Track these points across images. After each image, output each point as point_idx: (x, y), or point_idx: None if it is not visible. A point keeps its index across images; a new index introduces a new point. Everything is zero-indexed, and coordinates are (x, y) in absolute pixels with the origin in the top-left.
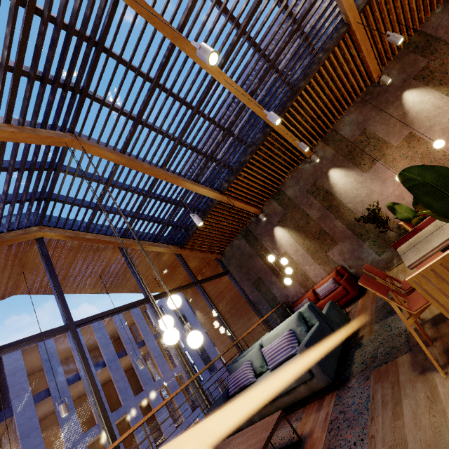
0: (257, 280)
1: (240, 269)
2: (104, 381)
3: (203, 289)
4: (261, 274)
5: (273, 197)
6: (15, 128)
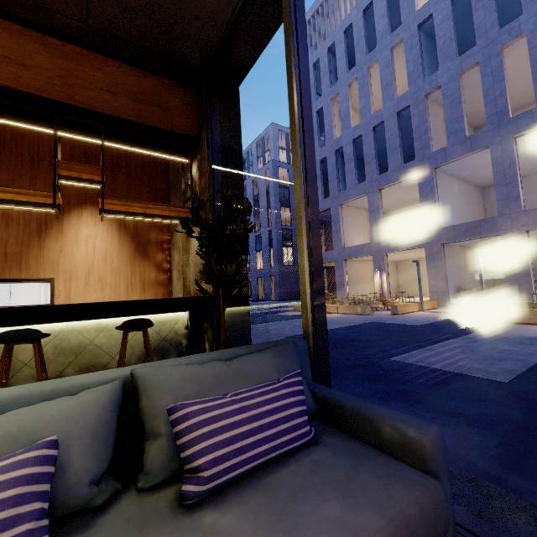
0: None
1: None
2: None
3: None
4: None
5: None
6: None
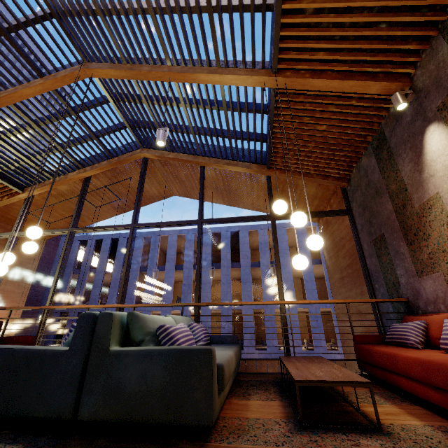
0: (378, 239)
1: (362, 210)
2: None
3: (273, 227)
4: (385, 231)
5: (444, 28)
6: (43, 80)
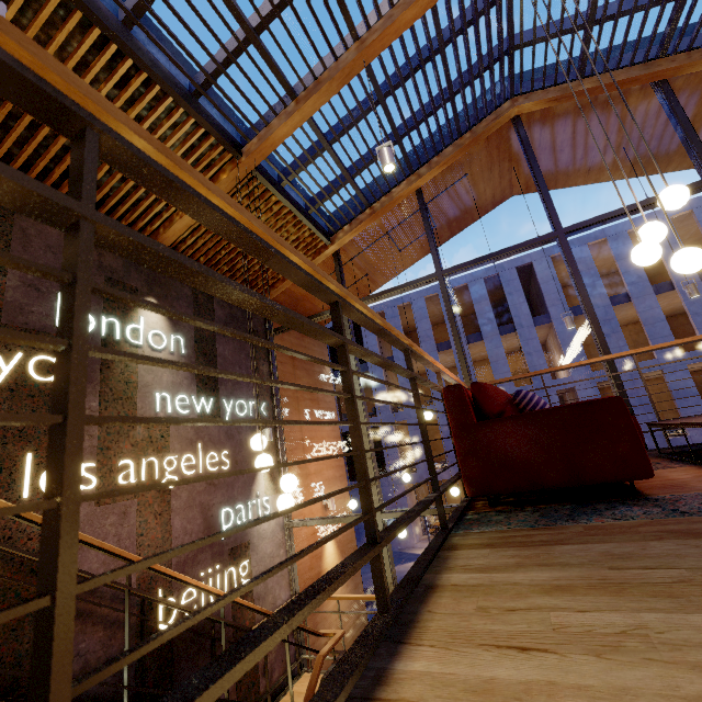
0: None
1: None
2: (676, 311)
3: None
4: None
5: None
6: None
